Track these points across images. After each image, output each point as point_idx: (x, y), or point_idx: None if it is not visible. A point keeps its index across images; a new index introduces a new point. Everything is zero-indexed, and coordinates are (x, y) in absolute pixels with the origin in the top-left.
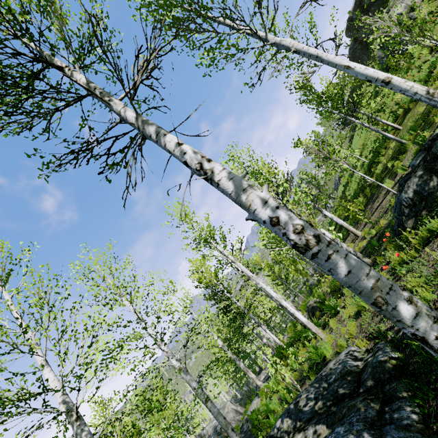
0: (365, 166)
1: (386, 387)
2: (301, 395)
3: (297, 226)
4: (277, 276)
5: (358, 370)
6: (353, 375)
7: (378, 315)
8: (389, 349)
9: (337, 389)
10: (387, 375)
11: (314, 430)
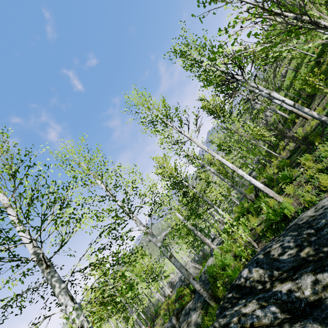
0: (312, 62)
1: None
2: (271, 245)
3: None
4: (225, 172)
5: None
6: None
7: None
8: None
9: None
10: None
11: (314, 280)
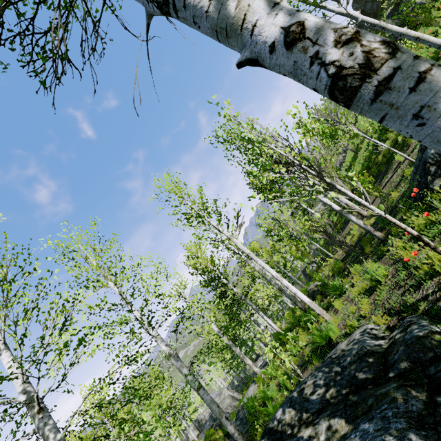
0: (371, 146)
1: (430, 370)
2: (306, 381)
3: (344, 31)
4: (275, 264)
5: (382, 350)
6: (376, 356)
7: (404, 285)
8: (426, 322)
9: (355, 373)
10: (429, 354)
11: (328, 425)
